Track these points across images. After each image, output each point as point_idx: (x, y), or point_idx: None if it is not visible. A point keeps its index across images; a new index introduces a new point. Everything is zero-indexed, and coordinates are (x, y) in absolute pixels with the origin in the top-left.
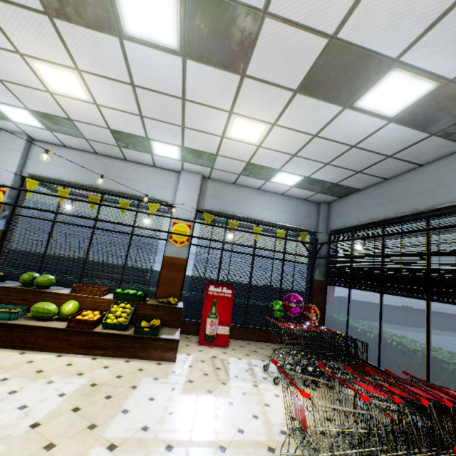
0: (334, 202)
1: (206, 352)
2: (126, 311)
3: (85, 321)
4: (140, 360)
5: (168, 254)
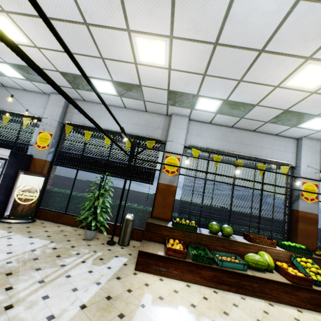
0: None
1: None
2: (318, 268)
3: (304, 278)
4: None
5: (301, 209)
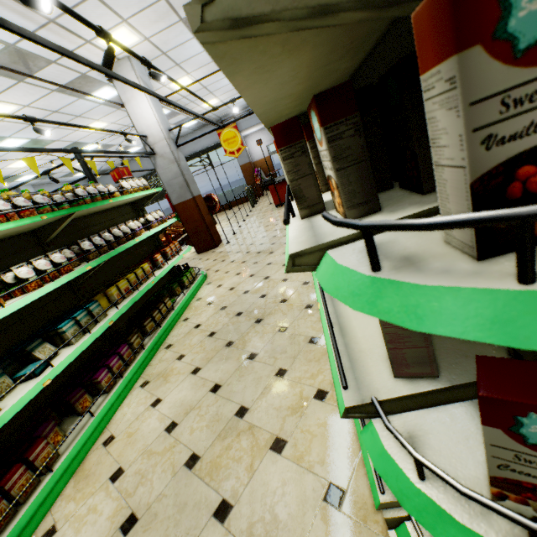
0: (97, 177)
1: None
2: None
3: None
4: None
5: None
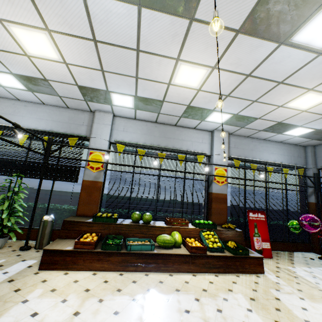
0: (320, 145)
1: (267, 263)
2: (216, 237)
3: (200, 248)
4: (243, 274)
5: (214, 191)
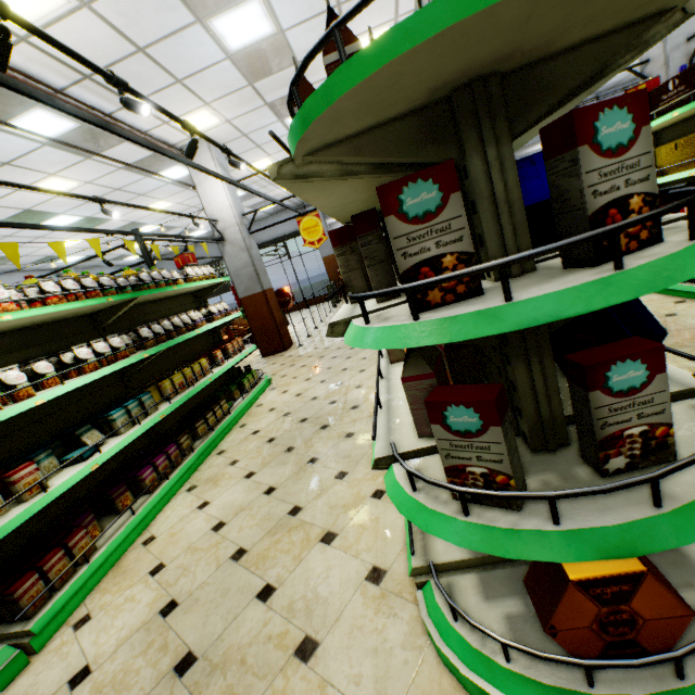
0: None
1: None
2: None
3: None
4: None
5: None
